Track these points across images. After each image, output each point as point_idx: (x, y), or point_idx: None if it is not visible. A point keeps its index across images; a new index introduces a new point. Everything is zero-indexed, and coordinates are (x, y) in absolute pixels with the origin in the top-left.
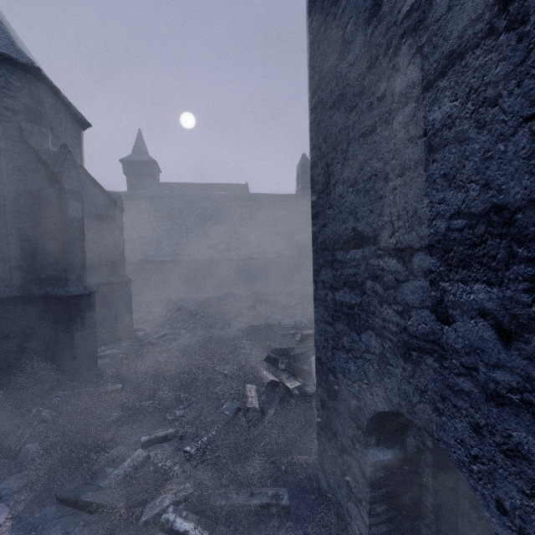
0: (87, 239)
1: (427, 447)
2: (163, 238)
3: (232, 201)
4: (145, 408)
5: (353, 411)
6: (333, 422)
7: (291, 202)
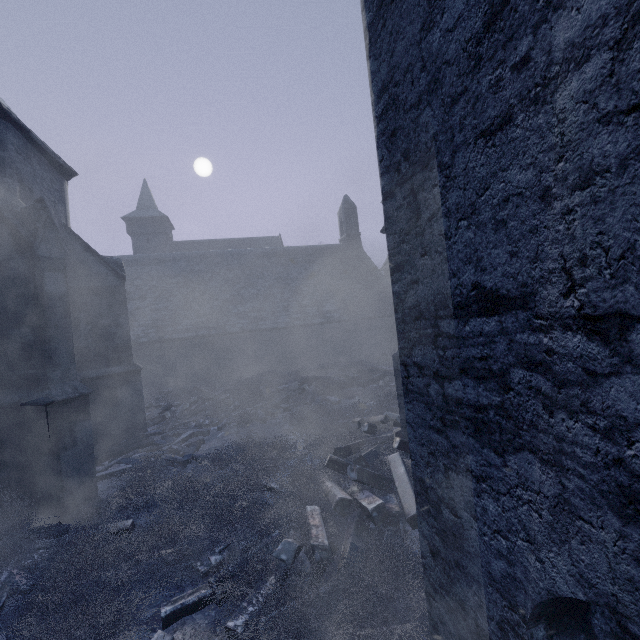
0: (78, 320)
1: (631, 635)
2: (181, 309)
3: (264, 258)
4: (165, 556)
5: (498, 579)
6: (457, 585)
7: (335, 254)
